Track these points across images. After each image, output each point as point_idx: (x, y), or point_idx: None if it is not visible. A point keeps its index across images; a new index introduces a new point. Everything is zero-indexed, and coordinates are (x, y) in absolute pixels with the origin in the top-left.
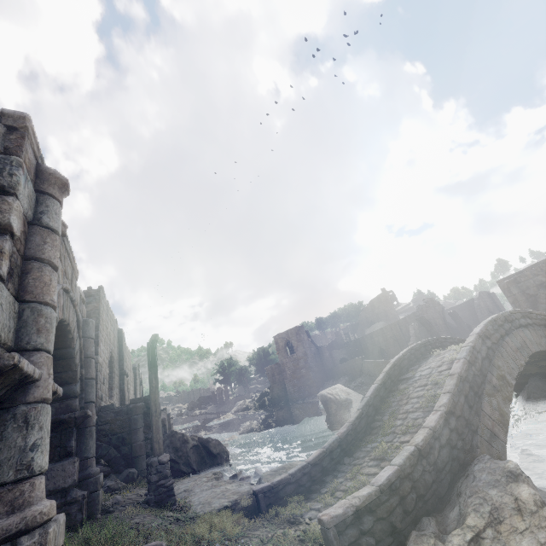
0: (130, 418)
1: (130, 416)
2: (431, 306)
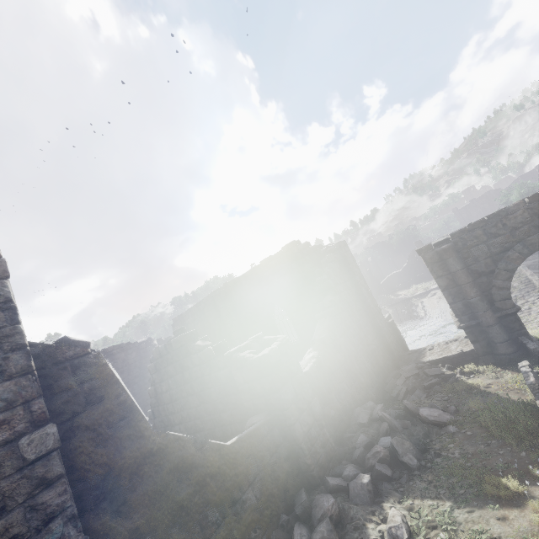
0: (393, 329)
1: (391, 328)
2: (362, 266)
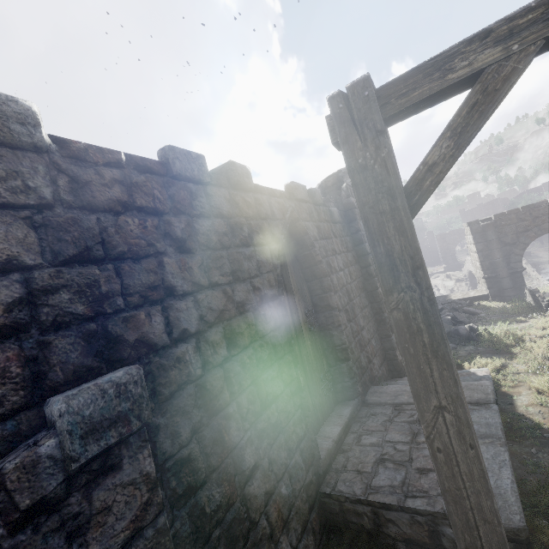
0: None
1: None
2: None
